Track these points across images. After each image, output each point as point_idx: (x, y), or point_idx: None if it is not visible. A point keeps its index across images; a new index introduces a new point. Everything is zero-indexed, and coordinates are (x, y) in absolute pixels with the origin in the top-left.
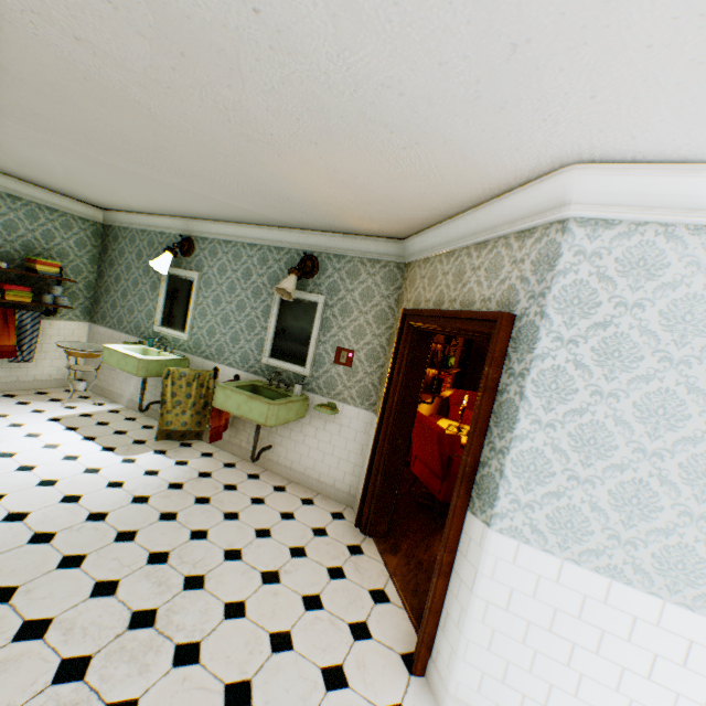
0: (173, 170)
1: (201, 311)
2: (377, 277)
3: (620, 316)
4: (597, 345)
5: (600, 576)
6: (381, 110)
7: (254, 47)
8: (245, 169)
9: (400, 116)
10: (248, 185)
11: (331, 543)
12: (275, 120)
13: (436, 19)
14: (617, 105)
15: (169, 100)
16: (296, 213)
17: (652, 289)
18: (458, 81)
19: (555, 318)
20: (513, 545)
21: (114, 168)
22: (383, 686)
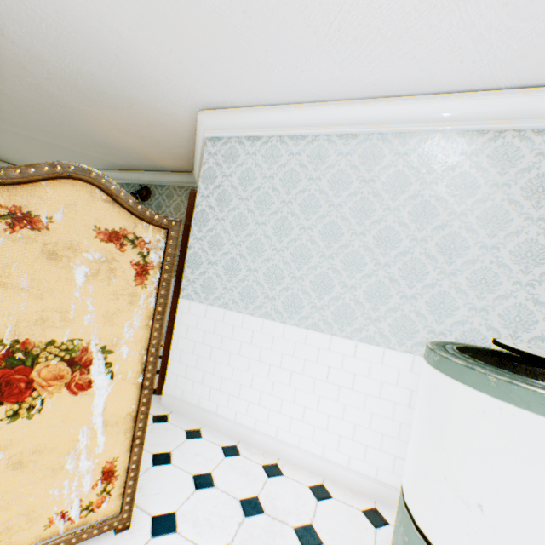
0: (40, 130)
1: None
2: (183, 197)
3: (225, 181)
4: (217, 197)
5: (221, 309)
6: (101, 87)
7: (25, 58)
8: (74, 126)
9: (111, 90)
10: (85, 138)
11: None
12: (63, 95)
13: (79, 46)
14: (179, 81)
15: (8, 85)
16: (125, 157)
17: (235, 167)
18: (114, 72)
19: (202, 186)
20: (188, 303)
21: (7, 131)
22: None
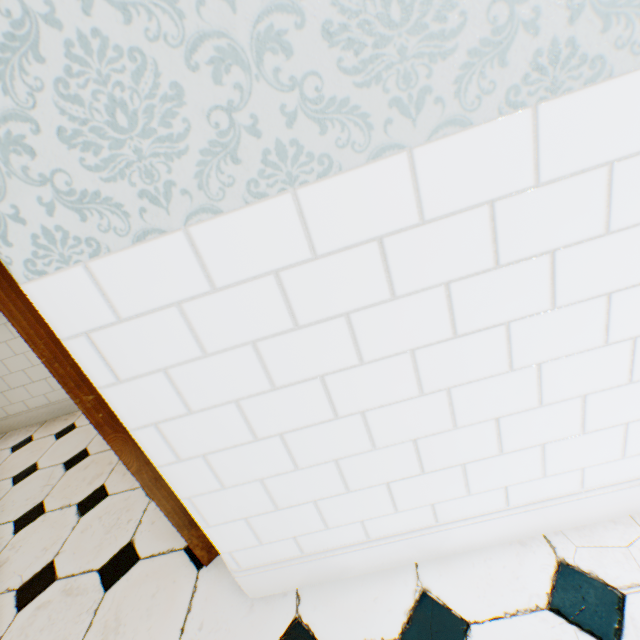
0: None
1: None
2: None
3: None
4: None
5: (273, 202)
6: None
7: None
8: None
9: None
10: None
11: (92, 462)
12: None
13: None
14: None
15: None
16: None
17: None
18: None
19: None
20: (85, 282)
21: None
22: (148, 638)
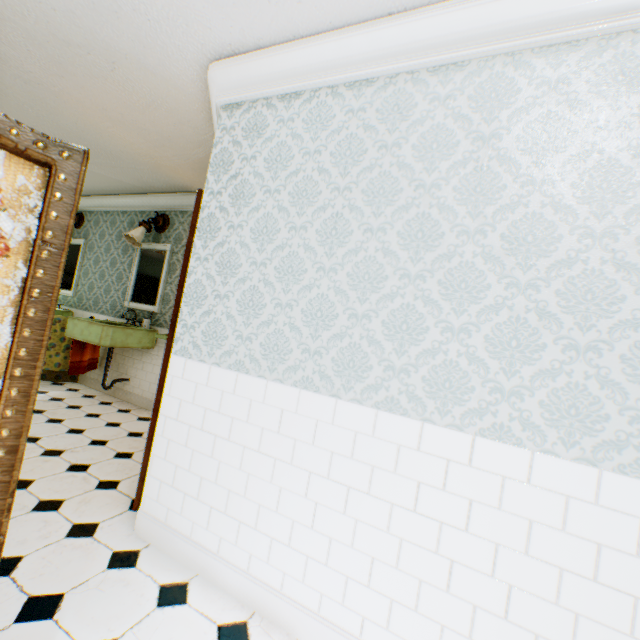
0: None
1: (85, 271)
2: None
3: (245, 167)
4: (233, 192)
5: (232, 372)
6: (61, 30)
7: None
8: (54, 119)
9: (76, 34)
10: (75, 141)
11: (140, 440)
12: (19, 55)
13: None
14: None
15: None
16: (133, 172)
17: (261, 144)
18: None
19: (211, 179)
20: (183, 363)
21: None
22: (93, 513)
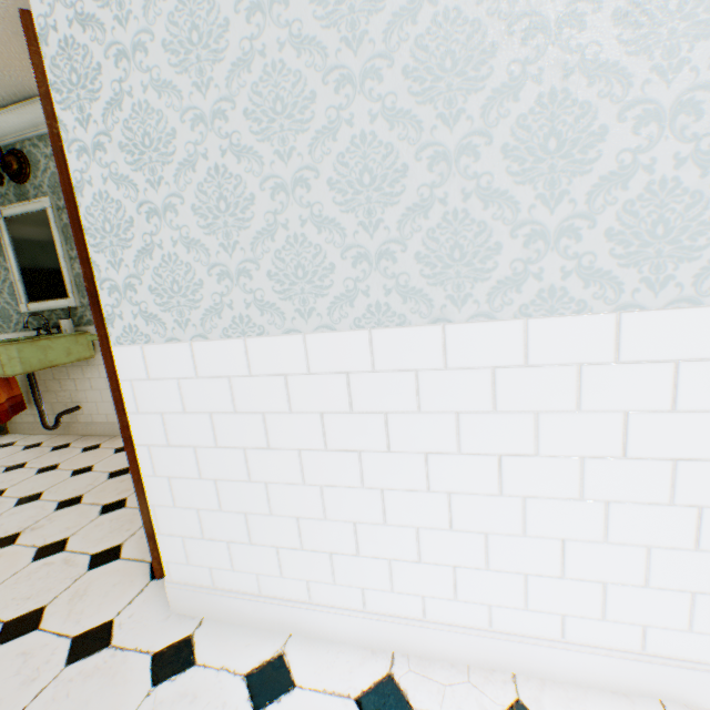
0: None
1: None
2: None
3: None
4: None
5: (234, 341)
6: None
7: None
8: None
9: None
10: None
11: (128, 479)
12: None
13: None
14: None
15: None
16: None
17: None
18: None
19: None
20: (139, 354)
21: None
22: (97, 609)
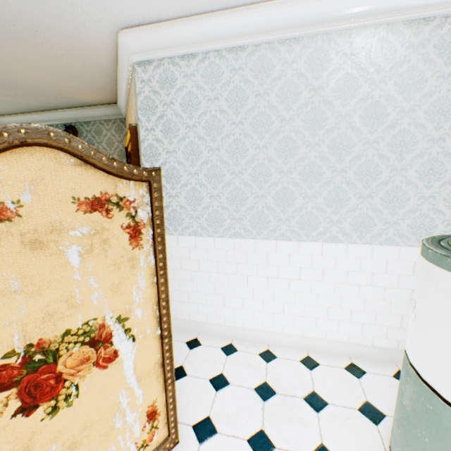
0: None
1: None
2: (113, 131)
3: (167, 110)
4: (162, 128)
5: (192, 237)
6: None
7: None
8: None
9: (5, 14)
10: None
11: None
12: None
13: None
14: None
15: None
16: (40, 97)
17: (175, 93)
18: None
19: (143, 119)
20: None
21: None
22: None
